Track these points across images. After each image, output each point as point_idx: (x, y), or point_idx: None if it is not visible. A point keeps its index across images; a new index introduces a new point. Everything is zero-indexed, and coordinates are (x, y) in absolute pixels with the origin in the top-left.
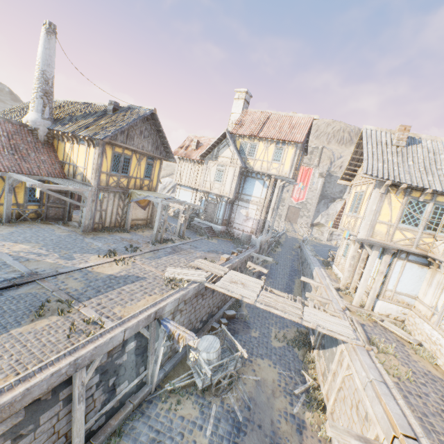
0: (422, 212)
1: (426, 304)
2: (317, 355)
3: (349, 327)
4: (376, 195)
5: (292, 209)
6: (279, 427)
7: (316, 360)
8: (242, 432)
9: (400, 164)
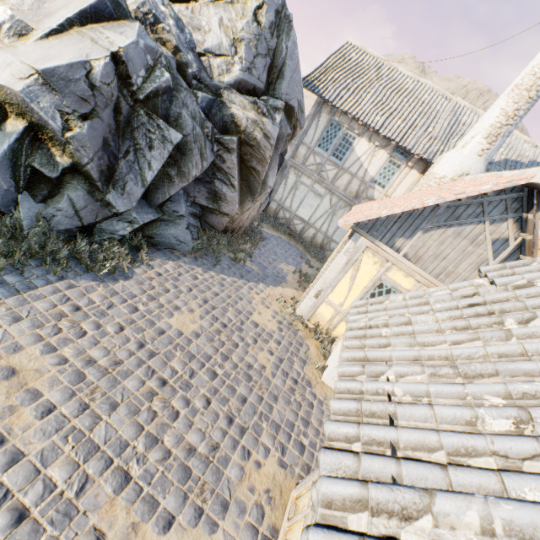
0: None
1: None
2: None
3: None
4: None
5: None
6: None
7: None
8: None
9: None
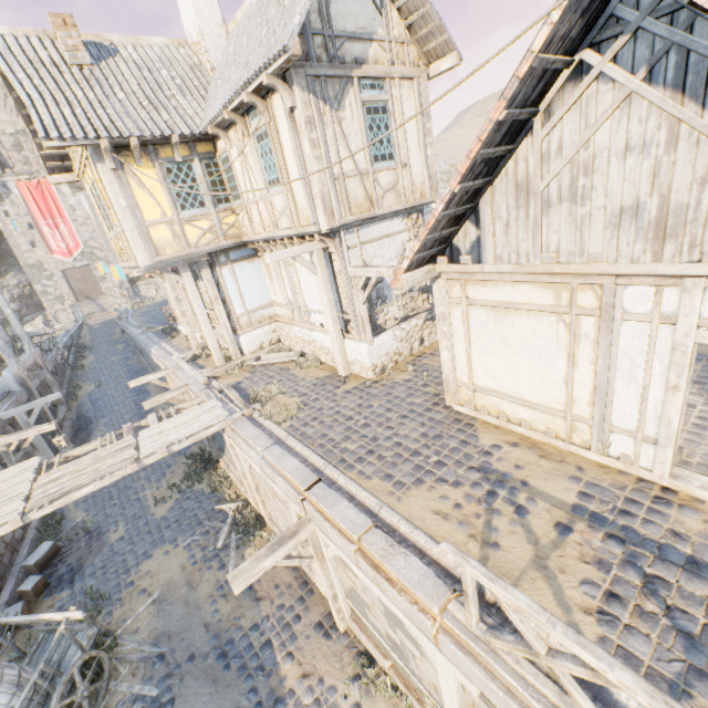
0: (195, 180)
1: (283, 304)
2: (226, 465)
3: (218, 404)
4: (109, 178)
5: (75, 275)
6: (221, 618)
7: (228, 472)
8: (167, 707)
9: (106, 102)
